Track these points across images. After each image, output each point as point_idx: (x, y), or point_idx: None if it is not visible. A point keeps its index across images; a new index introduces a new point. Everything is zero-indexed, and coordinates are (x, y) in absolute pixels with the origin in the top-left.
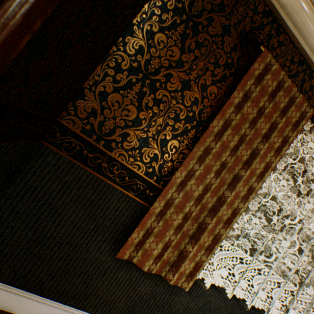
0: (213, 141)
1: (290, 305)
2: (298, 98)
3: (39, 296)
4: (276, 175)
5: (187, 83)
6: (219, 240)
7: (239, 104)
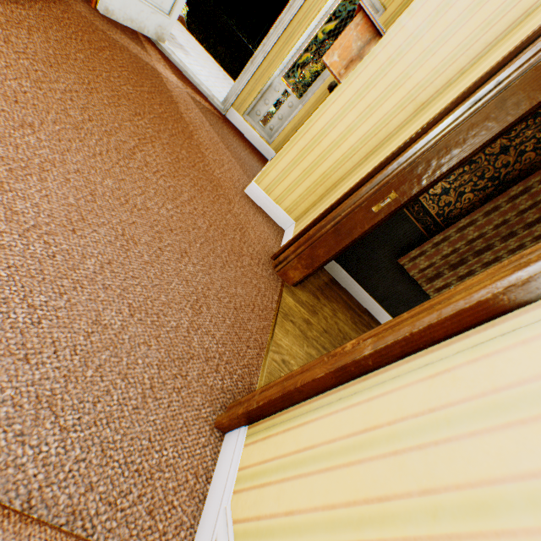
0: (504, 202)
1: None
2: None
3: (342, 268)
4: None
5: (505, 149)
6: (471, 274)
7: None
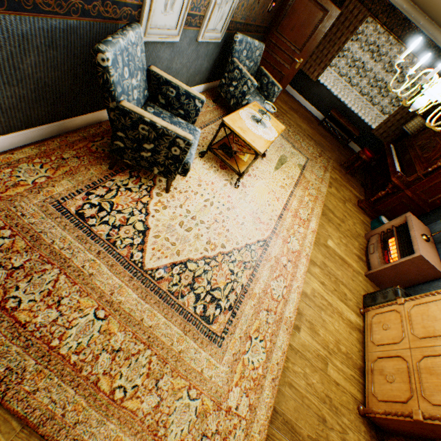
0: (328, 32)
1: (373, 124)
2: (362, 11)
3: None
4: (360, 45)
5: None
6: (326, 66)
7: (338, 18)
